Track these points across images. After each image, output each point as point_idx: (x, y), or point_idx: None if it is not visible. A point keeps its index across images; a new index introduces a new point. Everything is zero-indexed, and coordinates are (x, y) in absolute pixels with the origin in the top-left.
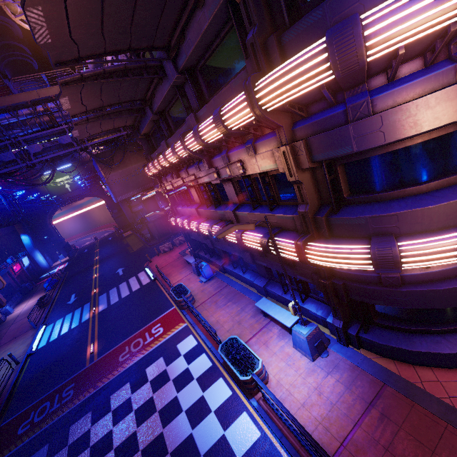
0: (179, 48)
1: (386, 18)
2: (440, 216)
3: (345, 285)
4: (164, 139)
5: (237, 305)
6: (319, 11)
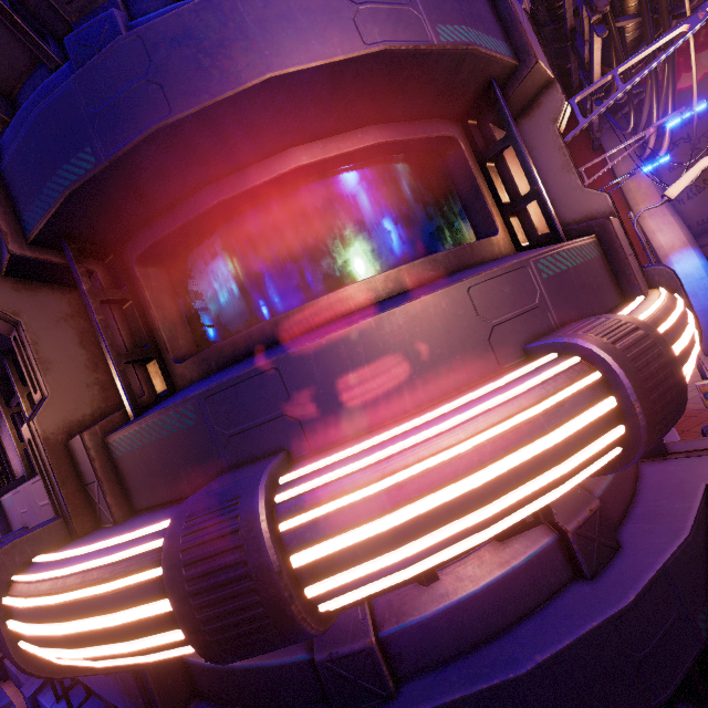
0: None
1: None
2: (405, 350)
3: None
4: None
5: None
6: None
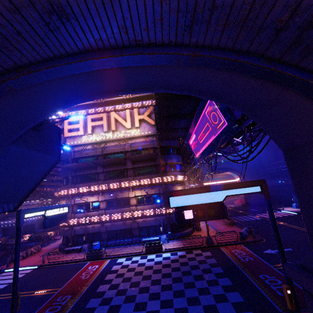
0: (136, 163)
1: (179, 177)
2: None
3: (171, 219)
4: (92, 180)
5: (130, 248)
6: (171, 173)
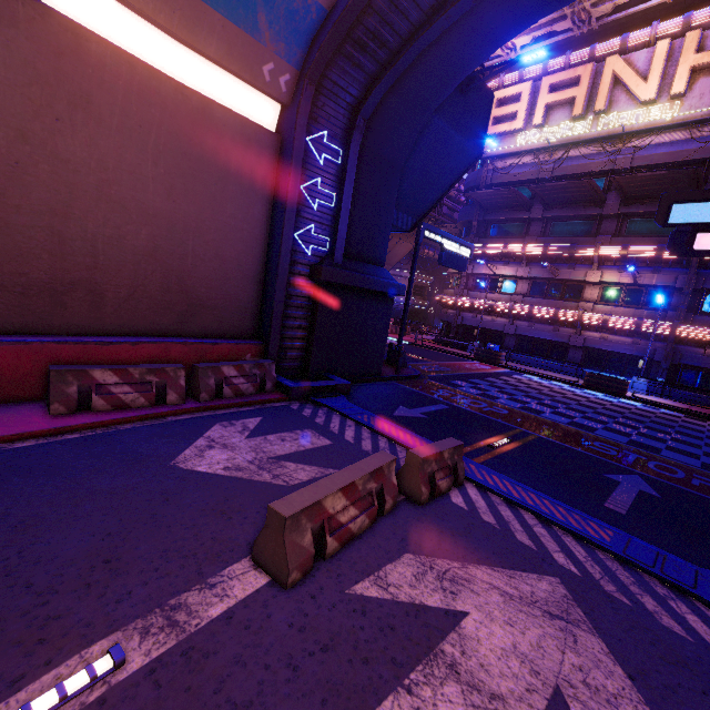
0: (633, 205)
1: None
2: None
3: (681, 355)
4: (513, 235)
5: (552, 373)
6: None
